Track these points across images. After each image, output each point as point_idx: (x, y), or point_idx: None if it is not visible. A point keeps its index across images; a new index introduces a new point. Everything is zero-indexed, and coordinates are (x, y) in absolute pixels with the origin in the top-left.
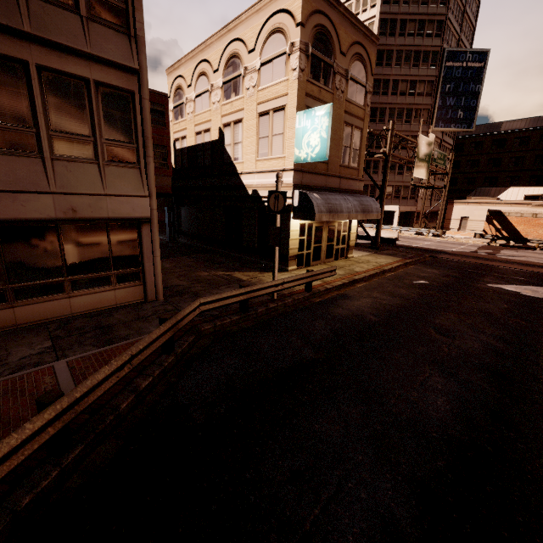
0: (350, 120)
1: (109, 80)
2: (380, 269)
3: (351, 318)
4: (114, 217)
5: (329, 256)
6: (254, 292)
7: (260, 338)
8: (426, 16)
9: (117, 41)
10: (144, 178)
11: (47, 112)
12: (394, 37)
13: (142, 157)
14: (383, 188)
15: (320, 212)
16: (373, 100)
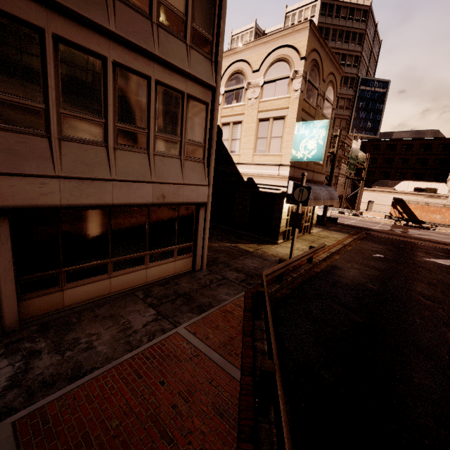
0: None
1: (195, 93)
2: (342, 244)
3: (358, 287)
4: (186, 202)
5: (300, 232)
6: (287, 265)
7: (308, 304)
8: (347, 51)
9: (205, 64)
10: (206, 171)
11: (156, 117)
12: None
13: (206, 154)
14: (330, 179)
15: (310, 200)
16: None
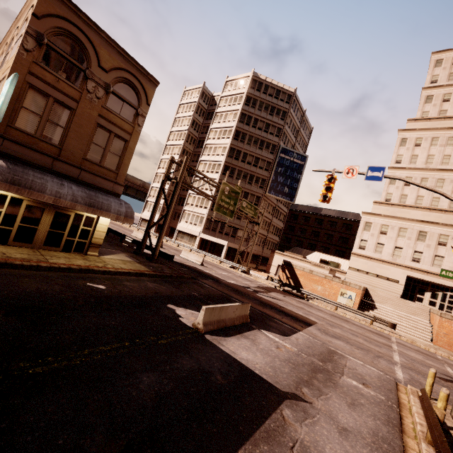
0: (109, 126)
1: None
2: (86, 267)
3: None
4: None
5: (53, 244)
6: None
7: None
8: (271, 122)
9: None
10: None
11: None
12: (248, 126)
13: None
14: (168, 207)
15: None
16: (228, 160)
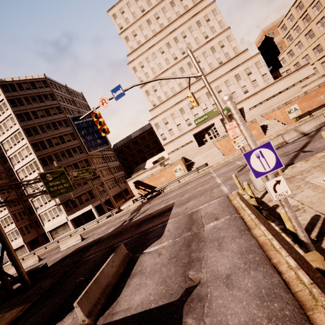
0: None
1: None
2: None
3: None
4: None
5: None
6: None
7: None
8: (47, 106)
9: None
10: None
11: None
12: (32, 120)
13: None
14: None
15: None
16: (38, 154)
